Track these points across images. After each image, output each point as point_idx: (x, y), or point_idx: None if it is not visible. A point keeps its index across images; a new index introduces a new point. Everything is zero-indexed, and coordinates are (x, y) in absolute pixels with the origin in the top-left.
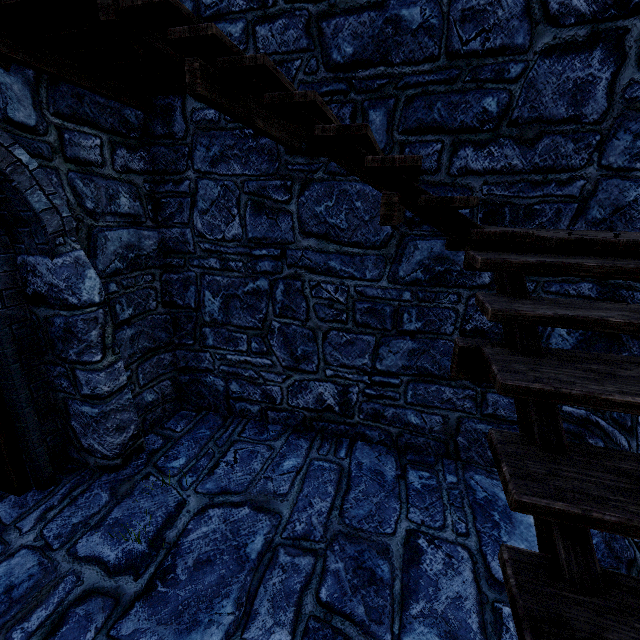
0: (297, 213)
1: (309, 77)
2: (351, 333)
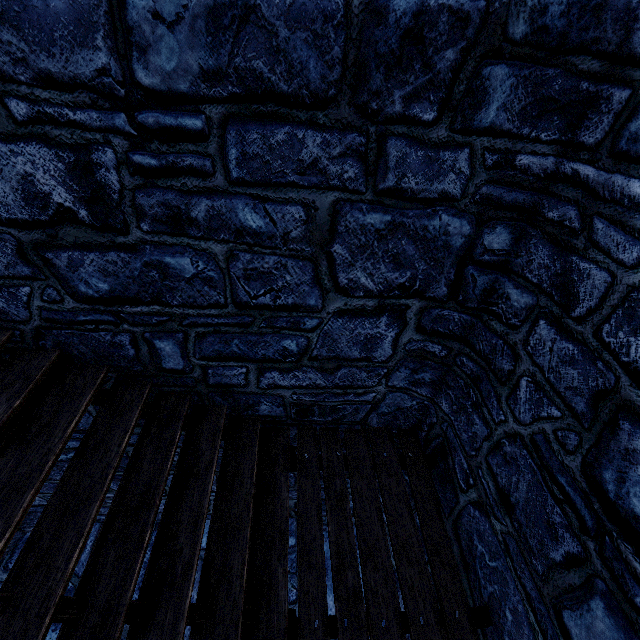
0: (95, 411)
1: (52, 305)
2: None
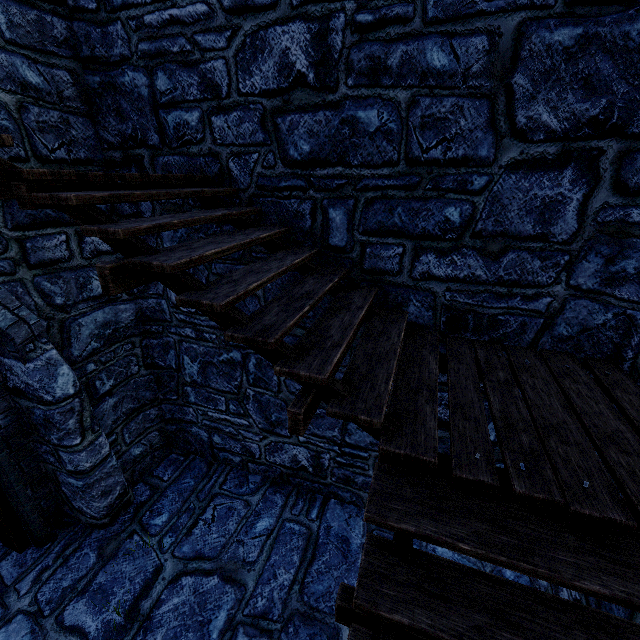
0: (264, 297)
1: (267, 171)
2: (321, 408)
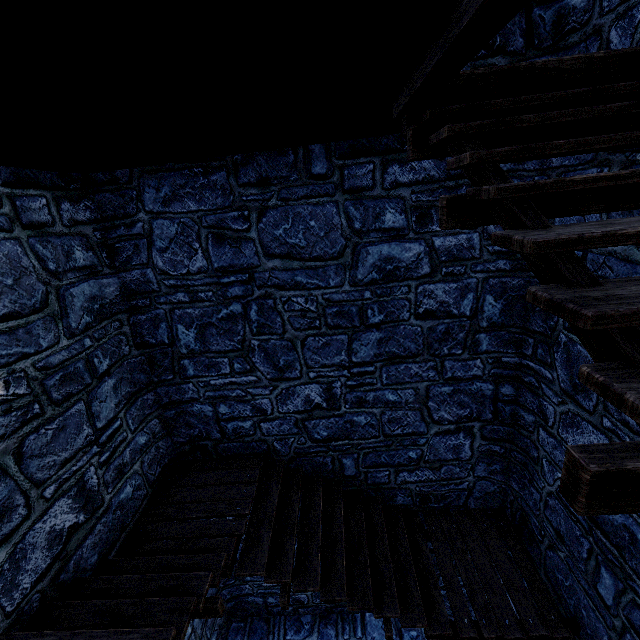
0: None
1: (301, 445)
2: None
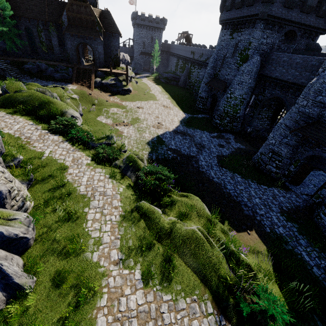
0: None
1: None
2: None
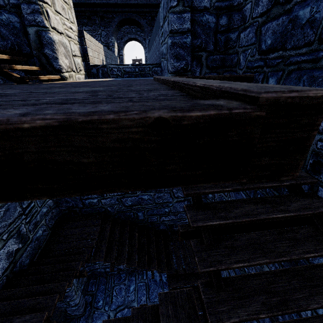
0: None
1: (120, 208)
2: None
